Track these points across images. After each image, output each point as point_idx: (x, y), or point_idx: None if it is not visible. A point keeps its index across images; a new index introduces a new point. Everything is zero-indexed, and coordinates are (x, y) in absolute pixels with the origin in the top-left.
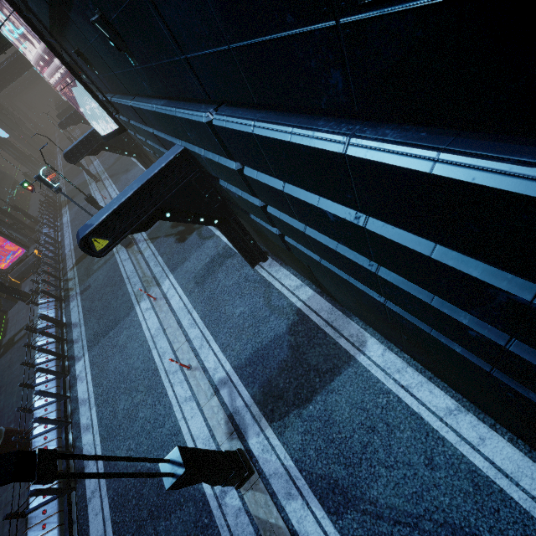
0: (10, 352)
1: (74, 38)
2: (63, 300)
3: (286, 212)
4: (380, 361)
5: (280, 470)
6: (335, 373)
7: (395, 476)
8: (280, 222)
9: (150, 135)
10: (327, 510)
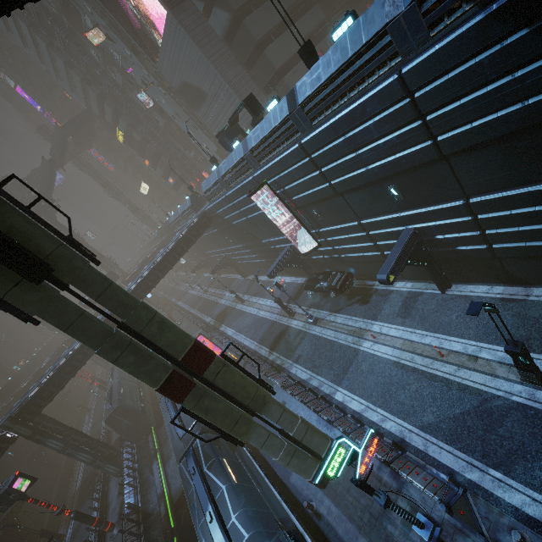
0: (254, 419)
1: (321, 206)
2: (281, 372)
3: (507, 225)
4: None
5: None
6: None
7: None
8: (497, 235)
9: (356, 238)
10: None
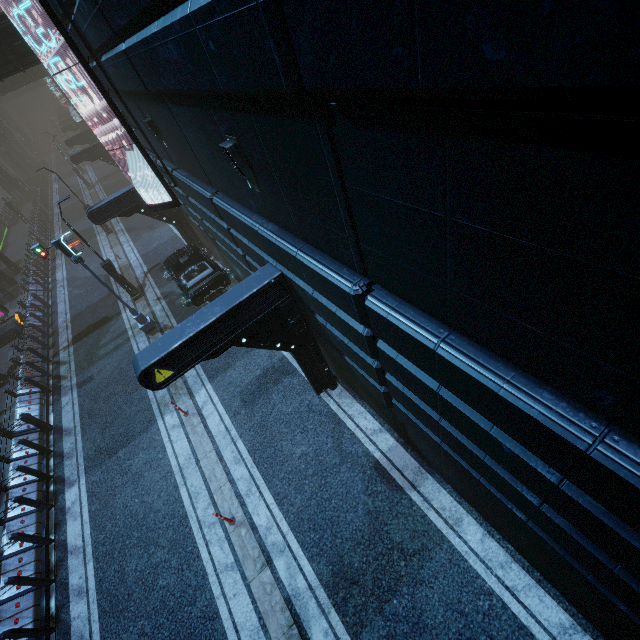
0: None
1: (153, 112)
2: (51, 391)
3: (422, 399)
4: (479, 549)
5: None
6: (425, 558)
7: None
8: (402, 394)
9: (219, 226)
10: None
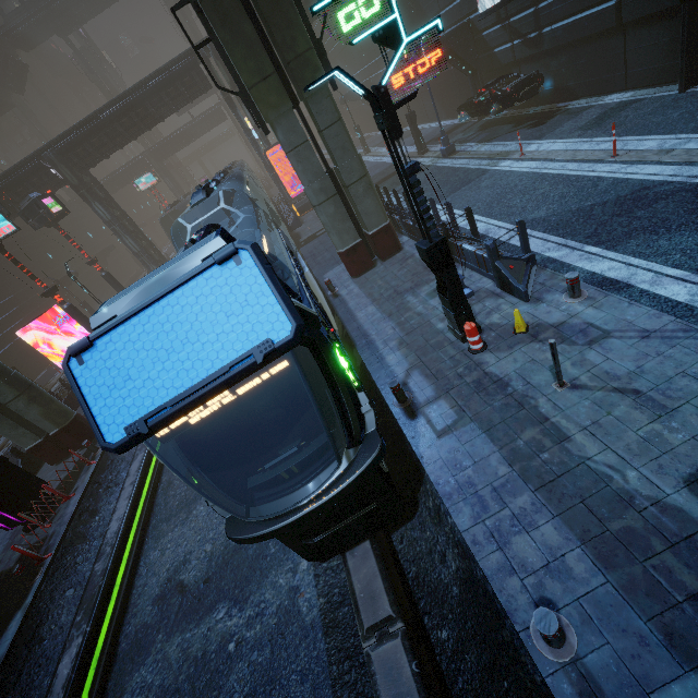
0: (316, 240)
1: None
2: None
3: None
4: None
5: None
6: None
7: None
8: None
9: None
10: None
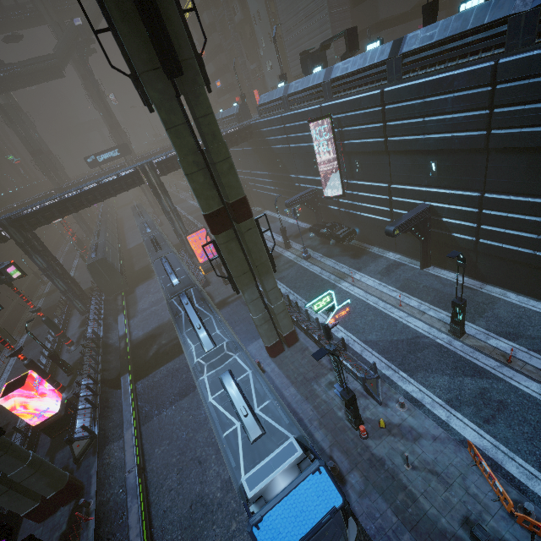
0: (228, 307)
1: (365, 158)
2: None
3: (499, 225)
4: (516, 299)
5: (479, 332)
6: (494, 303)
7: (536, 328)
8: (487, 231)
9: (379, 199)
10: (508, 340)
